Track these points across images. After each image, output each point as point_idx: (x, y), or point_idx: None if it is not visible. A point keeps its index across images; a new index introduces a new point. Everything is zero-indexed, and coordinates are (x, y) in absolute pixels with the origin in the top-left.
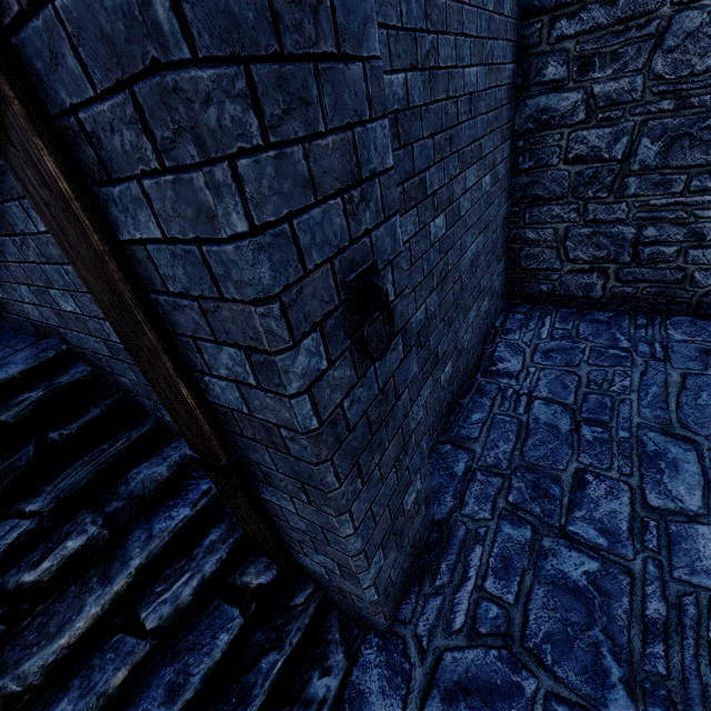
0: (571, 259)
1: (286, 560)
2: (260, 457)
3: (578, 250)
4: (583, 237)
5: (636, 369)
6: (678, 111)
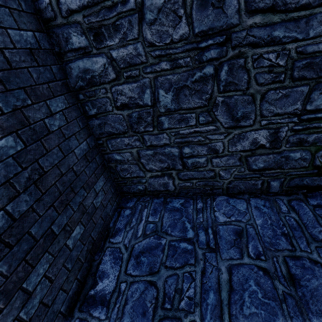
0: (148, 169)
1: None
2: None
3: (150, 164)
4: (150, 156)
5: (198, 267)
6: (174, 70)
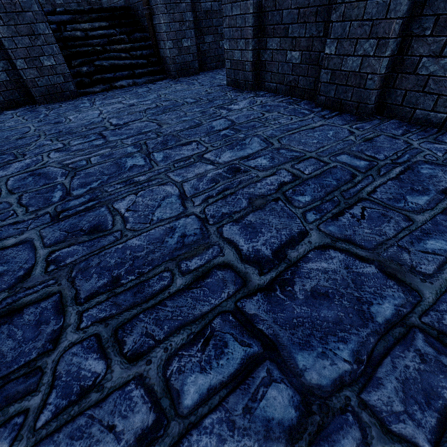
0: None
1: (158, 53)
2: (152, 2)
3: None
4: None
5: None
6: None
